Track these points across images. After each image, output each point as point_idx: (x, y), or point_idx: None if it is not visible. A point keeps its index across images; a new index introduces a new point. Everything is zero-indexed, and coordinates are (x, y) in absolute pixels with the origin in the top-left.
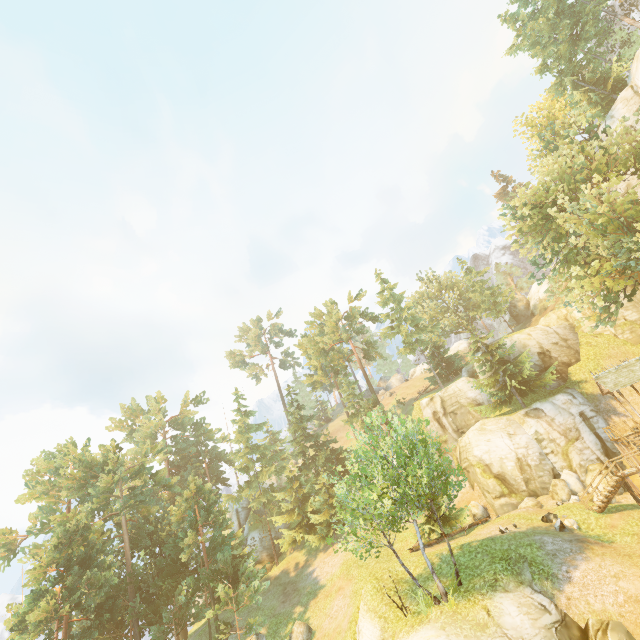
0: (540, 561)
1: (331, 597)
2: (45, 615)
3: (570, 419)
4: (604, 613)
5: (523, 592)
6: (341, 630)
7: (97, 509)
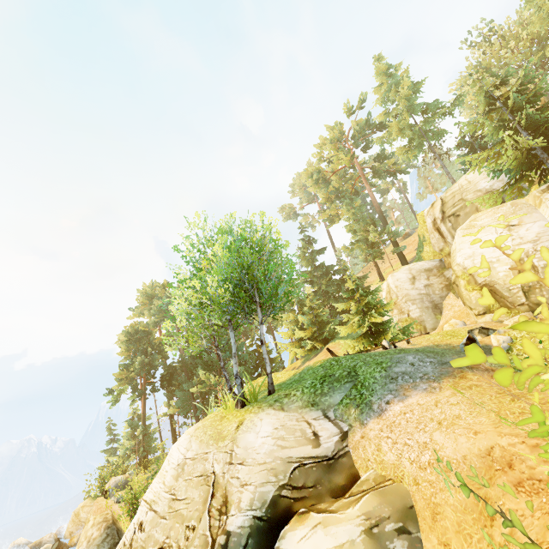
0: (369, 384)
1: None
2: (123, 376)
3: None
4: (394, 470)
5: (303, 415)
6: None
7: (157, 322)
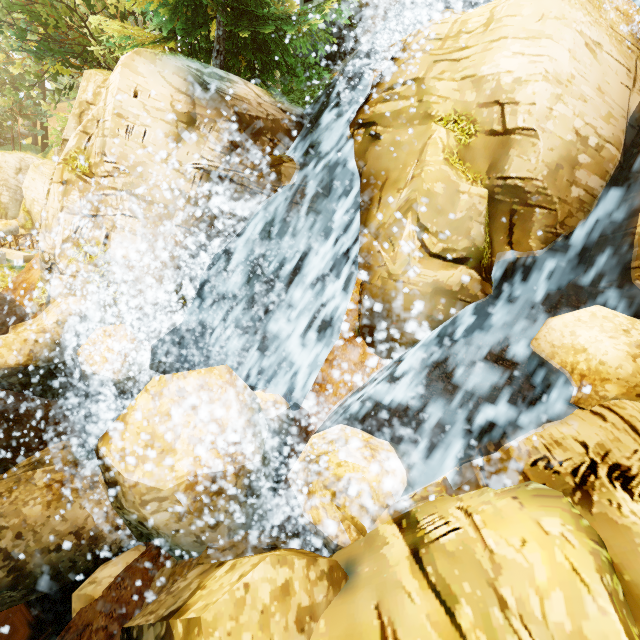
0: None
1: None
2: None
3: None
4: None
5: None
6: None
7: None
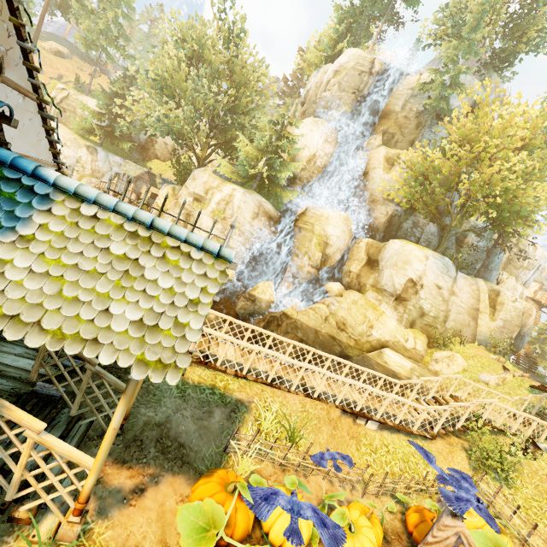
0: None
1: None
2: None
3: (106, 169)
4: None
5: None
6: None
7: None
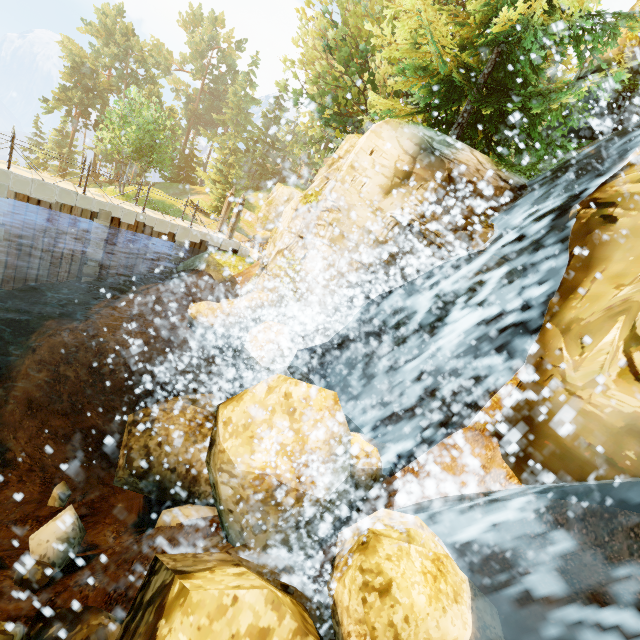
0: None
1: None
2: (61, 98)
3: None
4: None
5: None
6: None
7: (108, 67)
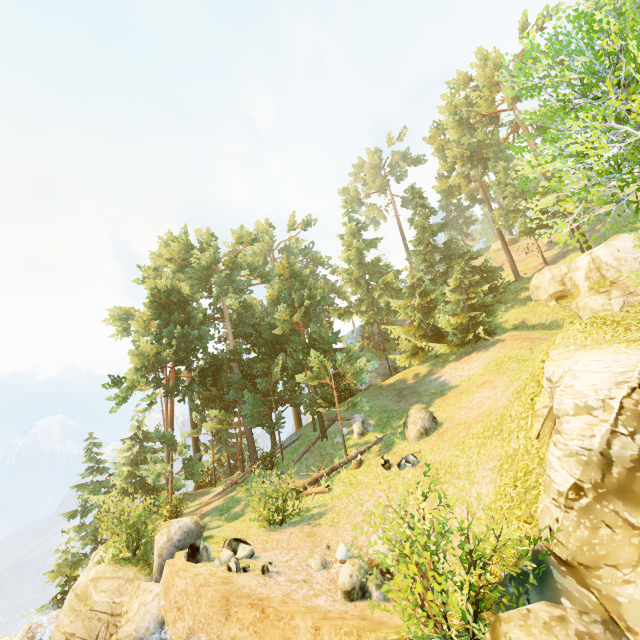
0: None
1: (468, 393)
2: (145, 357)
3: None
4: None
5: None
6: (493, 411)
7: (196, 288)
